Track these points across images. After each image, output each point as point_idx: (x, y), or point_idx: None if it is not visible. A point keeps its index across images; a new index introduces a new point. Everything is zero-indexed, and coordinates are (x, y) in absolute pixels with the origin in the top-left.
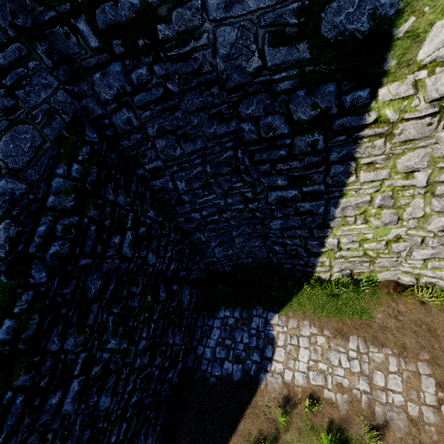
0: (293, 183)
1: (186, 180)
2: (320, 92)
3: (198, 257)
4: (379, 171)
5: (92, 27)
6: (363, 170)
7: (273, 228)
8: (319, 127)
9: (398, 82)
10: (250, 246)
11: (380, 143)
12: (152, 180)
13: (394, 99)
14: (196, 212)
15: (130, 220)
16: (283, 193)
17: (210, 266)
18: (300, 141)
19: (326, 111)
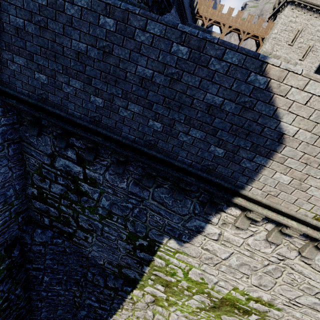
0: (98, 300)
1: (51, 277)
2: (118, 281)
3: (29, 315)
4: (129, 311)
5: (50, 222)
6: (124, 309)
7: (81, 314)
8: (114, 290)
9: (139, 291)
10: (65, 316)
11: (131, 305)
12: (32, 270)
13: (137, 295)
14: (45, 292)
15: (3, 299)
16: (92, 302)
17: (33, 319)
18: (106, 291)
19: (117, 287)
